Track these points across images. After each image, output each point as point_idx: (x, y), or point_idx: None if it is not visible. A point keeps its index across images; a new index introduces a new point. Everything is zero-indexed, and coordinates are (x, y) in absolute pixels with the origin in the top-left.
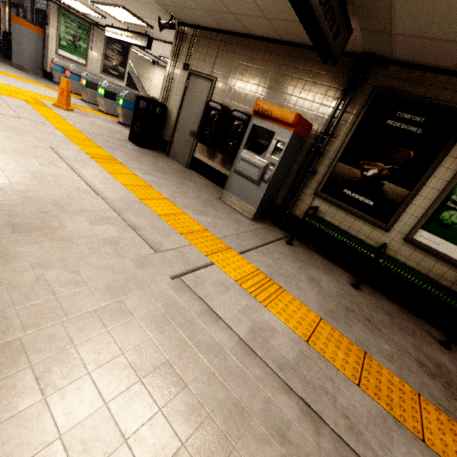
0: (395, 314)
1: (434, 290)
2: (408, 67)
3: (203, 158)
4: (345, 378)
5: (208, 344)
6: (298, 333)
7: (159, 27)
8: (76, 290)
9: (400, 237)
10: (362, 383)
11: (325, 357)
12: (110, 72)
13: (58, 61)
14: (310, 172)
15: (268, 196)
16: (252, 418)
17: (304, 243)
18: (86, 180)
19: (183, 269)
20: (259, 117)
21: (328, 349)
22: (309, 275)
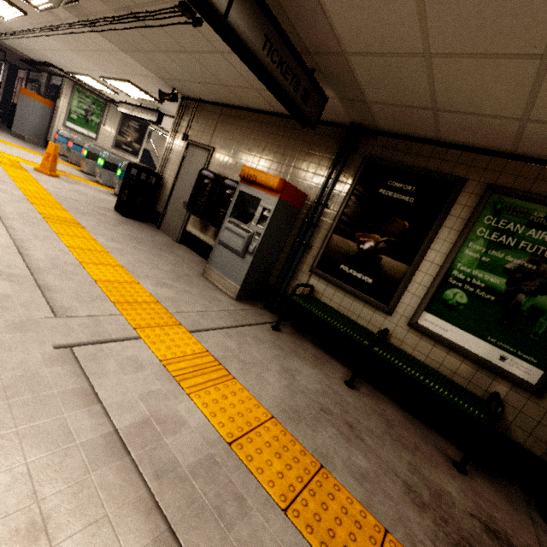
0: (398, 423)
1: (438, 386)
2: (395, 137)
3: (196, 231)
4: (267, 498)
5: (50, 432)
6: (222, 432)
7: (159, 99)
8: None
9: (404, 322)
10: (293, 508)
11: (248, 466)
12: (123, 148)
13: (64, 133)
14: (303, 245)
15: (256, 271)
16: (49, 546)
17: (300, 331)
18: (14, 236)
19: (84, 339)
20: (246, 183)
21: (261, 457)
22: (285, 366)
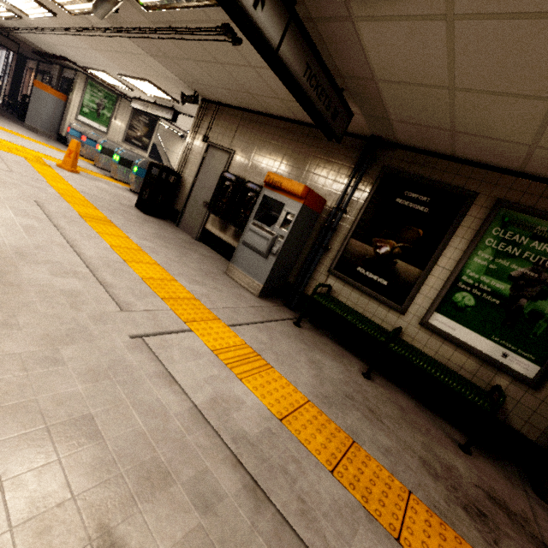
0: (410, 410)
1: (447, 379)
2: (412, 151)
3: (215, 230)
4: (317, 462)
5: (150, 405)
6: (273, 411)
7: (181, 101)
8: (5, 332)
9: (416, 321)
10: (337, 471)
11: (298, 438)
12: (133, 142)
13: (76, 127)
14: (323, 248)
15: (277, 271)
16: (176, 484)
17: (317, 327)
18: (65, 235)
19: (149, 331)
20: (270, 188)
21: (306, 431)
22: (310, 358)
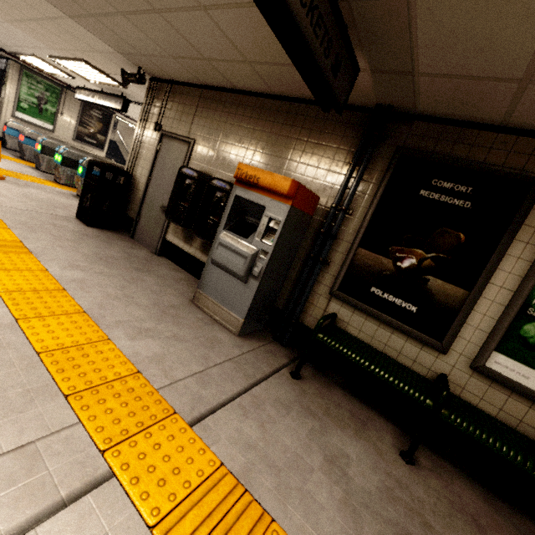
0: (485, 517)
1: None
2: (439, 122)
3: (178, 241)
4: None
5: None
6: None
7: (123, 80)
8: None
9: (464, 363)
10: None
11: None
12: (85, 140)
13: (14, 125)
14: (321, 262)
15: (261, 297)
16: None
17: (321, 368)
18: None
19: None
20: (243, 186)
21: None
22: (327, 451)
